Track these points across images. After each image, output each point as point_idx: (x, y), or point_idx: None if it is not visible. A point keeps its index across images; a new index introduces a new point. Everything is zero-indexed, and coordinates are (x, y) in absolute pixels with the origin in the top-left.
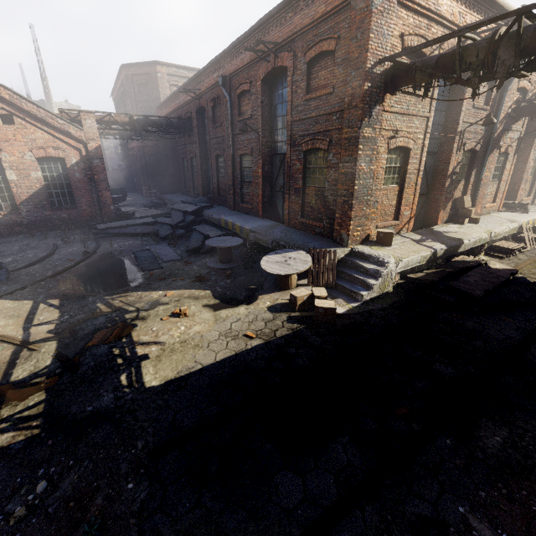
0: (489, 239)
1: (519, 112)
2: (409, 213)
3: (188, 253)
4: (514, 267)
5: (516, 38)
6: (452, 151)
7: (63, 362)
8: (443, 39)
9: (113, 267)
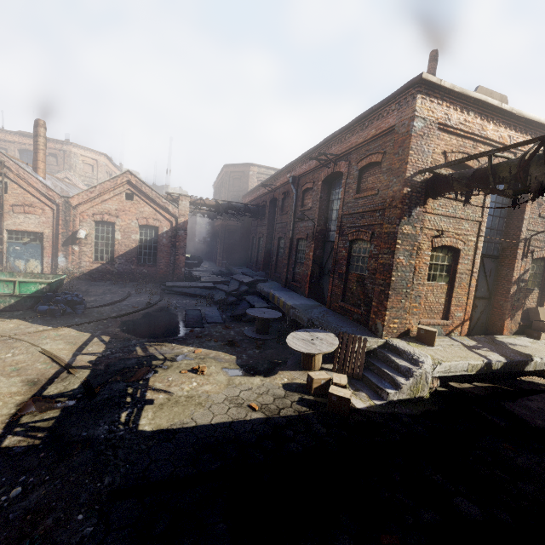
0: None
1: None
2: (463, 315)
3: (231, 319)
4: None
5: (544, 158)
6: (516, 257)
7: (86, 388)
8: (474, 157)
9: (164, 319)
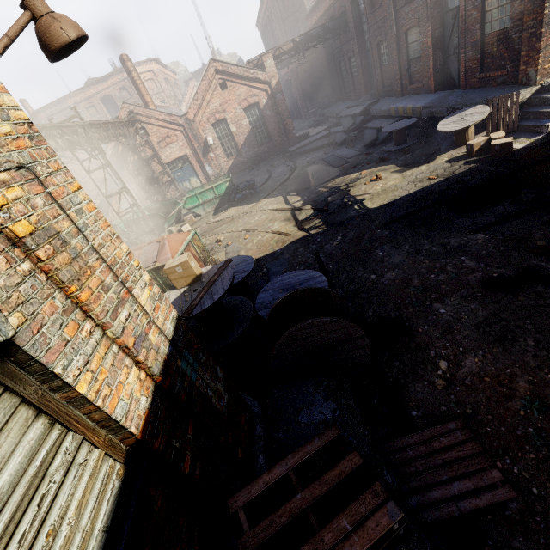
0: None
1: None
2: None
3: (365, 148)
4: None
5: None
6: None
7: (319, 210)
8: None
9: (314, 171)
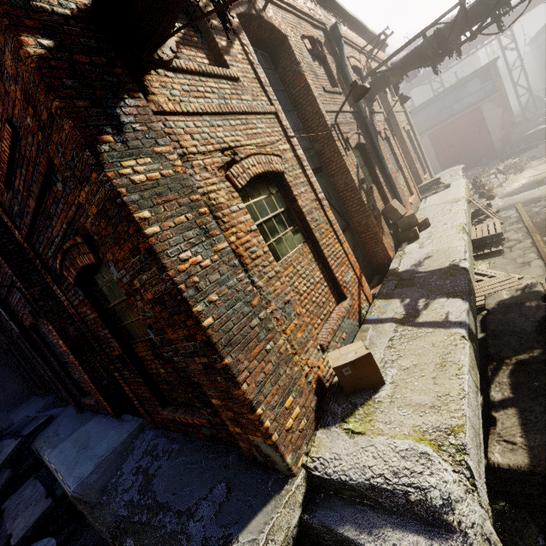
0: (469, 237)
1: (370, 91)
2: (353, 273)
3: None
4: (544, 258)
5: None
6: (340, 153)
7: None
8: None
9: None
